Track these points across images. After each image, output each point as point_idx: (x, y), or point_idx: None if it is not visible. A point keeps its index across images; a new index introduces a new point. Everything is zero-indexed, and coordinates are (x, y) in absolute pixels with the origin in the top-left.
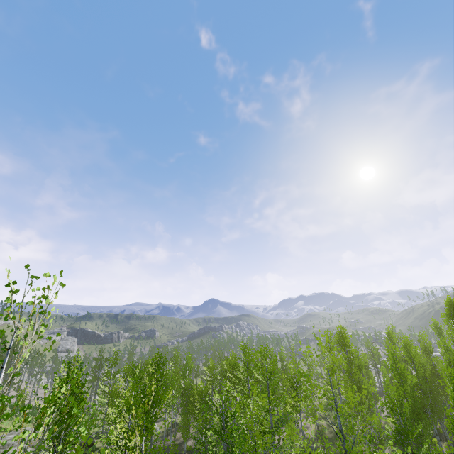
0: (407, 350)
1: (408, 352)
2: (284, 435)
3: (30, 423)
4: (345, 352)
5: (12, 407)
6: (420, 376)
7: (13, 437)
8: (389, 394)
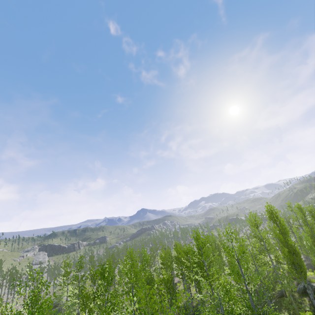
0: None
1: None
2: (274, 314)
3: None
4: (277, 226)
5: None
6: None
7: None
8: (313, 254)
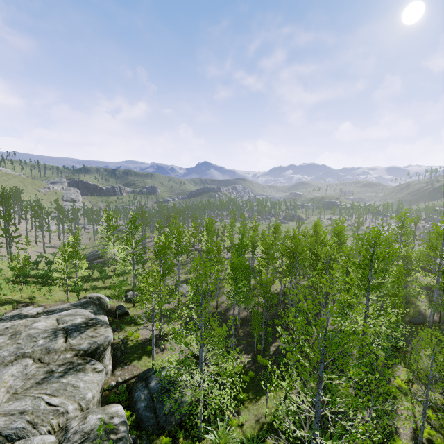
0: None
1: None
2: None
3: (44, 286)
4: None
5: (13, 269)
6: None
7: (2, 343)
8: None
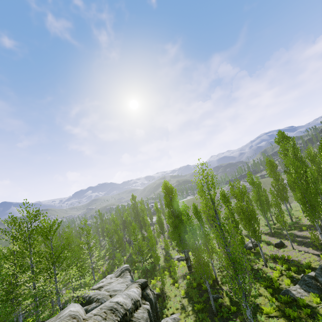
0: (120, 212)
1: (120, 213)
2: None
3: None
4: (100, 218)
5: None
6: (122, 219)
7: None
8: None
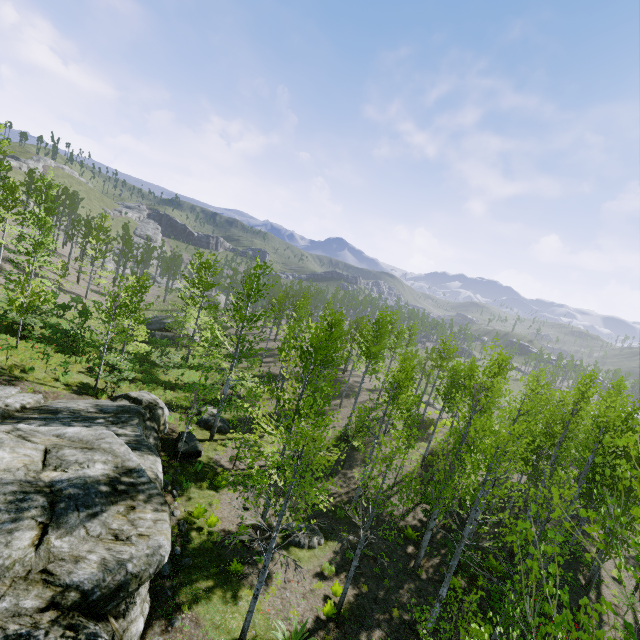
0: None
1: None
2: None
3: (59, 353)
4: None
5: None
6: None
7: None
8: None
